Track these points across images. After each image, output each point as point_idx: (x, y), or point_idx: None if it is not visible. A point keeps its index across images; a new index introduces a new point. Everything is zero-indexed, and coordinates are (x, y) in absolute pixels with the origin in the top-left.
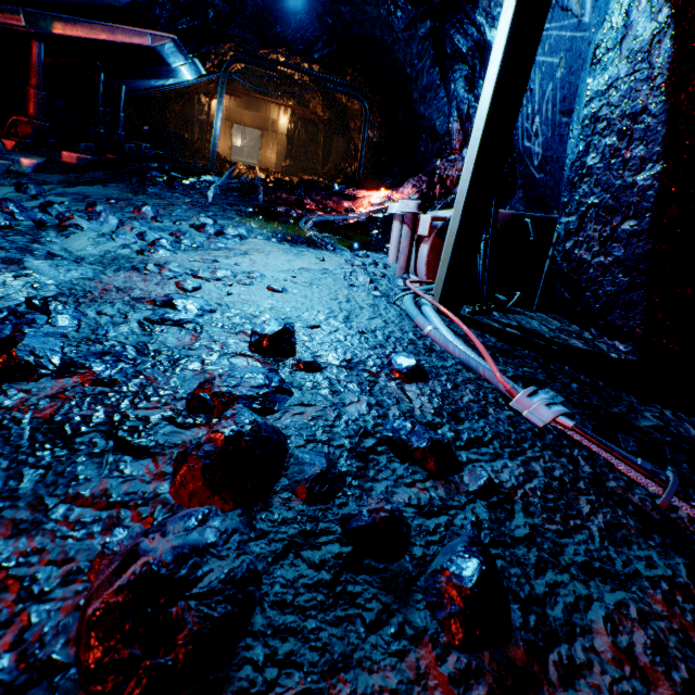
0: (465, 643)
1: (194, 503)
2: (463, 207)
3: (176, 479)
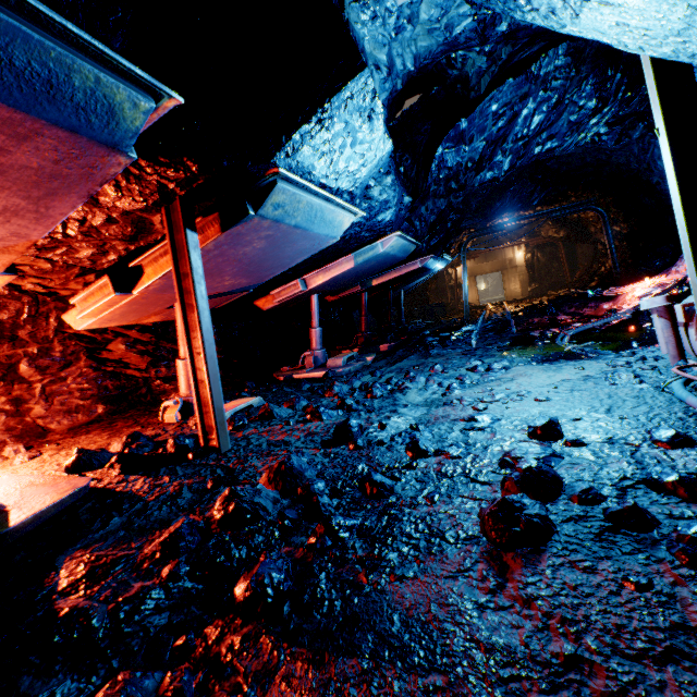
0: (689, 561)
1: None
2: None
3: (503, 488)
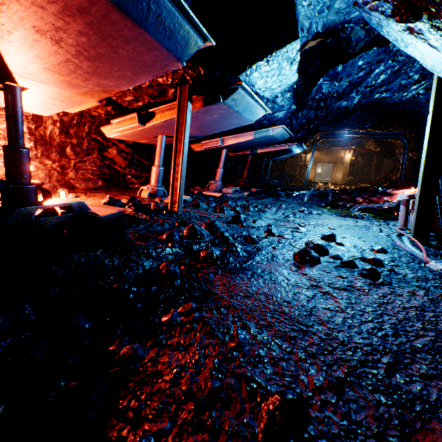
0: (362, 275)
1: None
2: (418, 195)
3: None
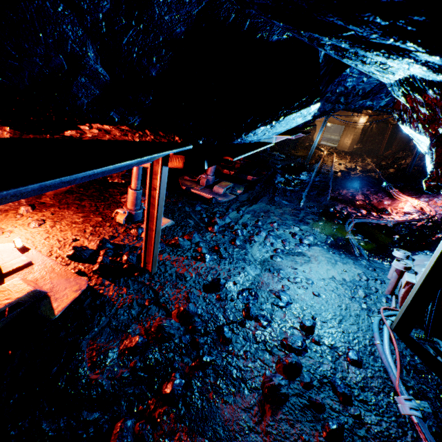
0: (325, 437)
1: (279, 372)
2: (413, 295)
3: (277, 365)
